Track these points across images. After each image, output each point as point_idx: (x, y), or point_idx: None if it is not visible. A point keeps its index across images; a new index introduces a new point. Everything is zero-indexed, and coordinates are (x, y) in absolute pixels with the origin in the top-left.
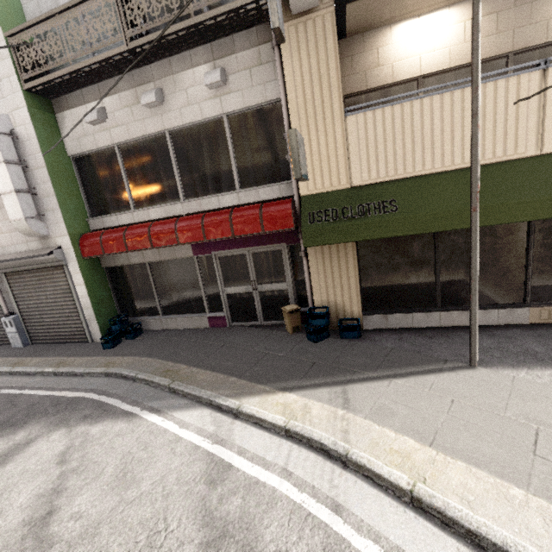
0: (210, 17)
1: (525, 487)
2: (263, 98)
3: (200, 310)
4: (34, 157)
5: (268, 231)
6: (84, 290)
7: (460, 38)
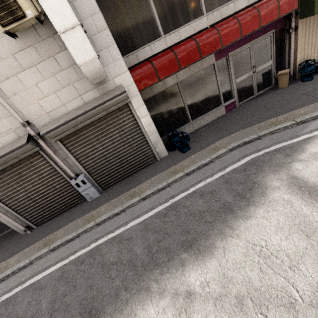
0: None
1: None
2: None
3: (216, 104)
4: None
5: (282, 15)
6: (149, 118)
7: None
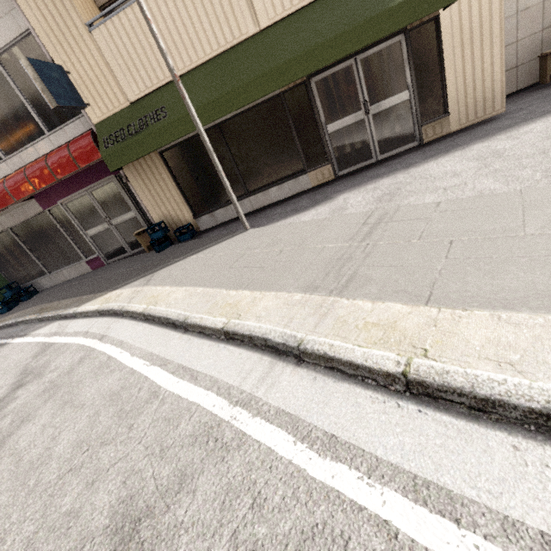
0: None
1: (207, 286)
2: (18, 29)
3: (78, 258)
4: None
5: (83, 166)
6: None
7: None
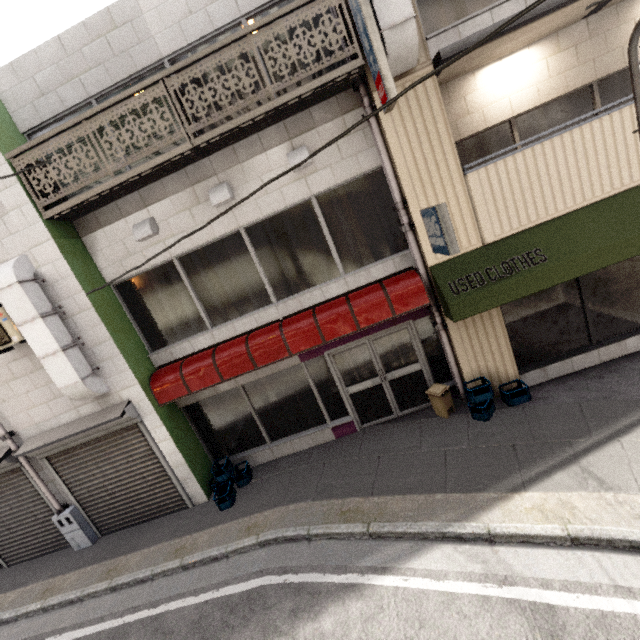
0: (296, 97)
1: None
2: (357, 170)
3: (318, 421)
4: (73, 299)
5: (400, 313)
6: (172, 444)
7: (544, 75)
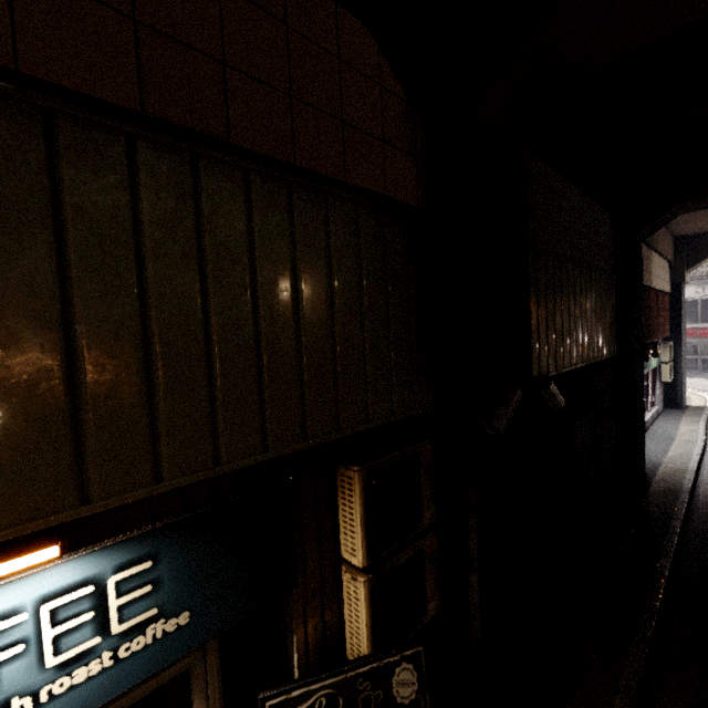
0: (704, 278)
1: None
2: None
3: None
4: None
5: None
6: None
7: None
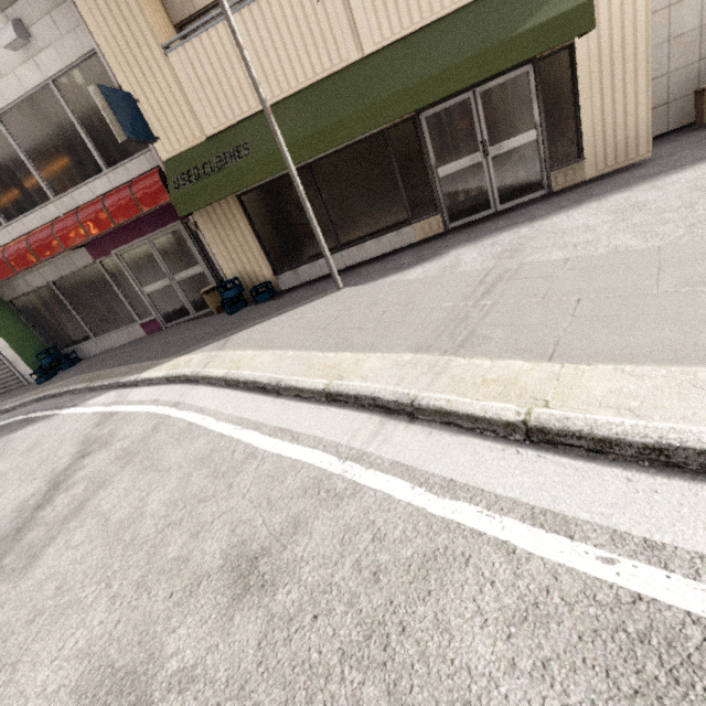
0: None
1: (298, 349)
2: (81, 50)
3: (131, 320)
4: None
5: (147, 210)
6: None
7: None
